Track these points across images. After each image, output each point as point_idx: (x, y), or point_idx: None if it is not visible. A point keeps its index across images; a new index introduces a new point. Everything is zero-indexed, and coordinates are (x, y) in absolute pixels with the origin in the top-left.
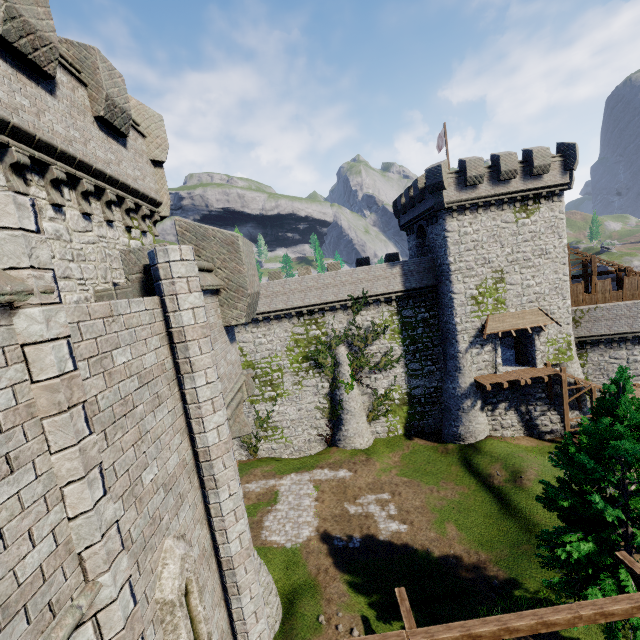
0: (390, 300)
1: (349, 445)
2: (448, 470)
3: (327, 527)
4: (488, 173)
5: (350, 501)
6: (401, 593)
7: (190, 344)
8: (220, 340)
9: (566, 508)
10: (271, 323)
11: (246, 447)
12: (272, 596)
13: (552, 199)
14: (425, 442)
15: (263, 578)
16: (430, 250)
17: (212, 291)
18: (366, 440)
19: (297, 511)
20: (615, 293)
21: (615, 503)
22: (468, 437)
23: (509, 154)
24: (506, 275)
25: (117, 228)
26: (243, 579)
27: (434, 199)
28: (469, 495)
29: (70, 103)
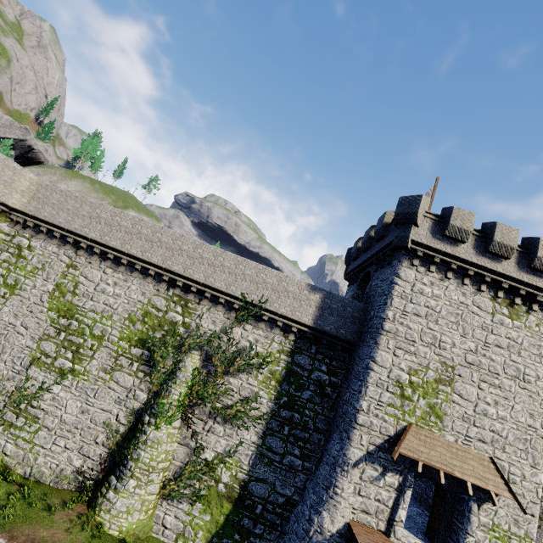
0: (289, 331)
1: (102, 520)
2: None
3: None
4: (475, 236)
5: None
6: None
7: None
8: None
9: None
10: (133, 274)
11: None
12: None
13: None
14: None
15: None
16: (367, 299)
17: None
18: (135, 528)
19: None
20: None
21: None
22: None
23: (509, 226)
24: (457, 378)
25: None
26: None
27: (398, 231)
28: None
29: None
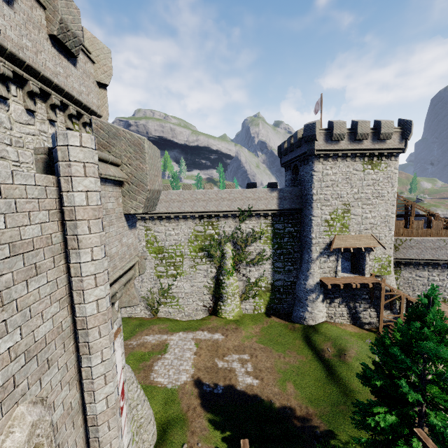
0: (267, 215)
1: (225, 316)
2: (293, 342)
3: (200, 375)
4: (348, 133)
5: (220, 357)
6: (245, 444)
7: (79, 223)
8: (117, 224)
9: (377, 385)
10: (179, 221)
11: (150, 308)
12: (150, 425)
13: (390, 158)
14: (279, 320)
15: (145, 411)
16: (300, 183)
17: (115, 182)
18: (237, 314)
19: (180, 361)
20: (425, 230)
21: (416, 388)
22: (310, 320)
23: (365, 122)
24: (352, 208)
25: (58, 128)
26: (105, 435)
27: (308, 147)
28: (306, 363)
29: (26, 17)
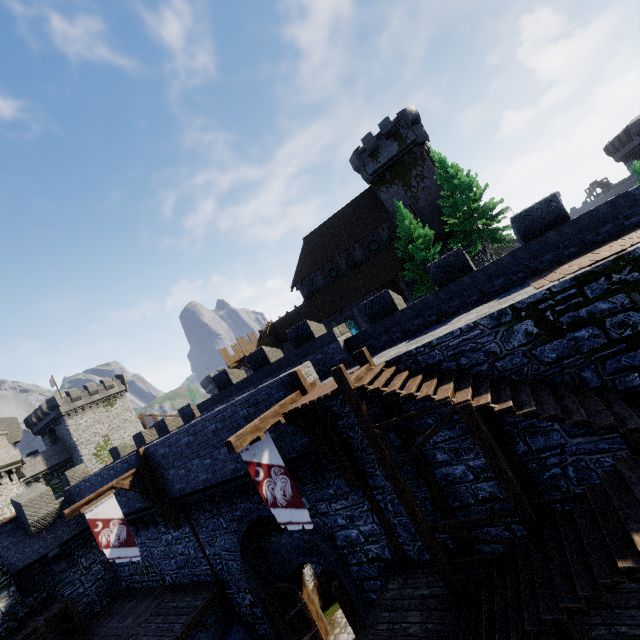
0: (39, 478)
1: None
2: None
3: None
4: (84, 394)
5: None
6: None
7: None
8: None
9: None
10: None
11: None
12: None
13: (122, 397)
14: None
15: None
16: (61, 439)
17: None
18: None
19: None
20: None
21: None
22: None
23: (92, 384)
24: (110, 437)
25: None
26: None
27: (55, 412)
28: None
29: None
